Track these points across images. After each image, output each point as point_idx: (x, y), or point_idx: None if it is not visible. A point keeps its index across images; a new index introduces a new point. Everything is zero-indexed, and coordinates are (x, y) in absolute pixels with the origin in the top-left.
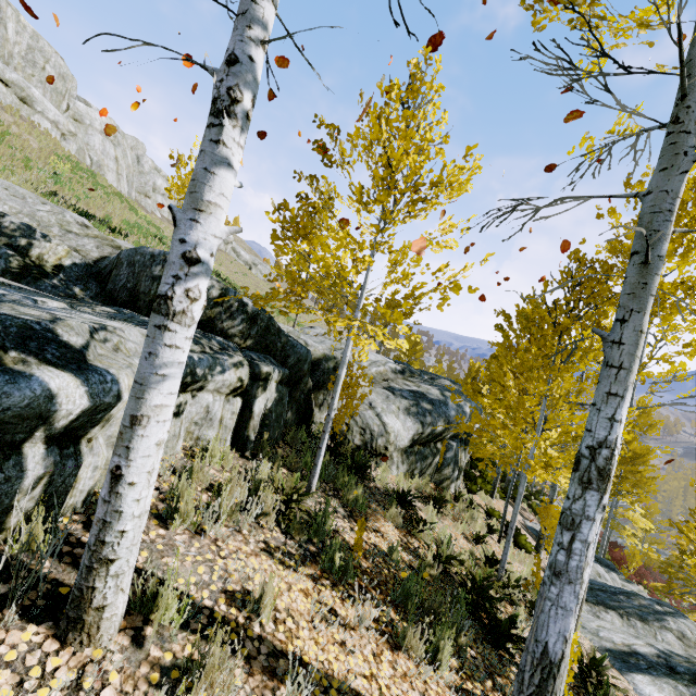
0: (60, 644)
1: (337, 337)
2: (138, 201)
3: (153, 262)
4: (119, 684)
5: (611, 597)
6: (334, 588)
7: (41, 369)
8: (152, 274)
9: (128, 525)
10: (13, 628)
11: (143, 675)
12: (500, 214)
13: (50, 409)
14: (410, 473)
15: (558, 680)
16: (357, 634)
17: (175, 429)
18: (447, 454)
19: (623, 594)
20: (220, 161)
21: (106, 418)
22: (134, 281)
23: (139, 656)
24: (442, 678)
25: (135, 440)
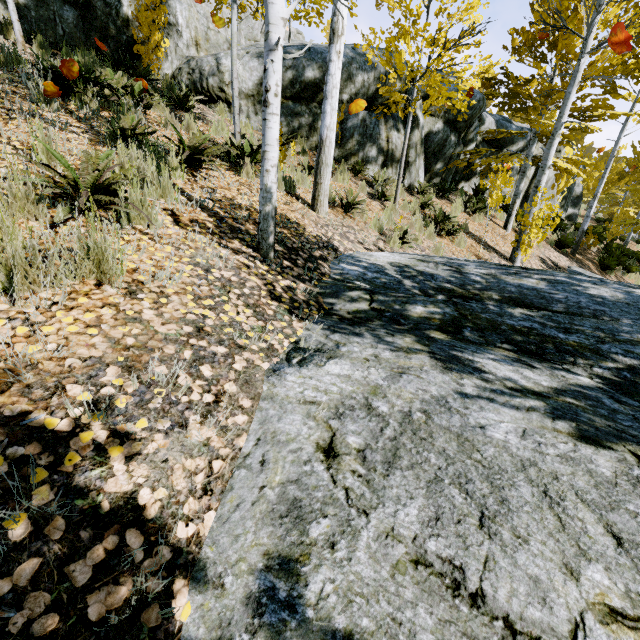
0: None
1: None
2: None
3: None
4: None
5: None
6: None
7: None
8: None
9: None
10: None
11: None
12: None
13: None
14: None
15: None
16: None
17: None
18: (348, 122)
19: None
20: None
21: None
22: None
23: None
24: None
25: None
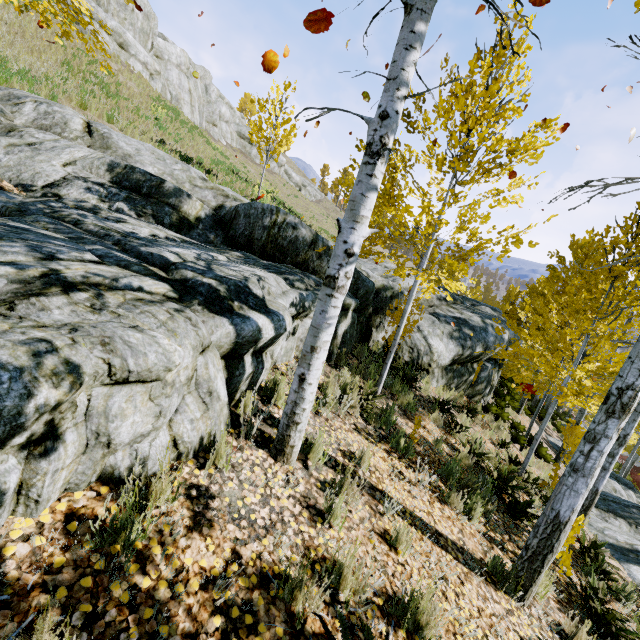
0: (274, 460)
1: (384, 262)
2: (207, 130)
3: (264, 215)
4: (304, 484)
5: (623, 508)
6: (400, 460)
7: (251, 313)
8: (263, 225)
9: (307, 406)
10: (253, 449)
11: (313, 483)
12: (571, 189)
13: (260, 337)
14: (447, 386)
15: (563, 533)
16: (417, 489)
17: (292, 344)
18: (481, 373)
19: (636, 508)
20: (371, 188)
21: (277, 341)
22: (250, 229)
23: (308, 474)
24: (473, 525)
25: (313, 360)
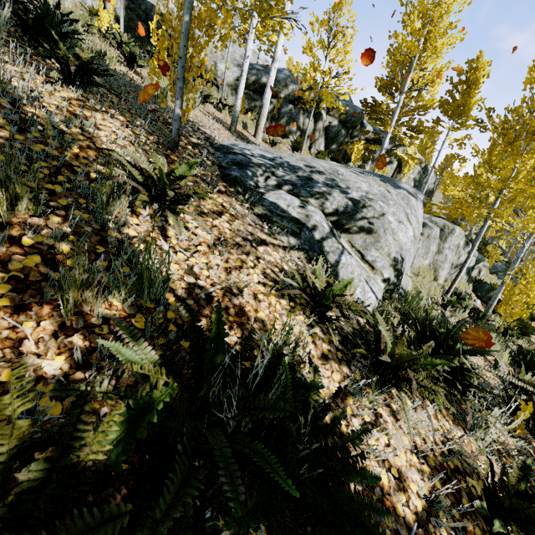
0: None
1: None
2: None
3: None
4: None
5: None
6: None
7: None
8: None
9: None
10: None
11: None
12: None
13: None
14: None
15: None
16: None
17: None
18: (282, 109)
19: None
20: None
21: None
22: None
23: None
24: None
25: None
